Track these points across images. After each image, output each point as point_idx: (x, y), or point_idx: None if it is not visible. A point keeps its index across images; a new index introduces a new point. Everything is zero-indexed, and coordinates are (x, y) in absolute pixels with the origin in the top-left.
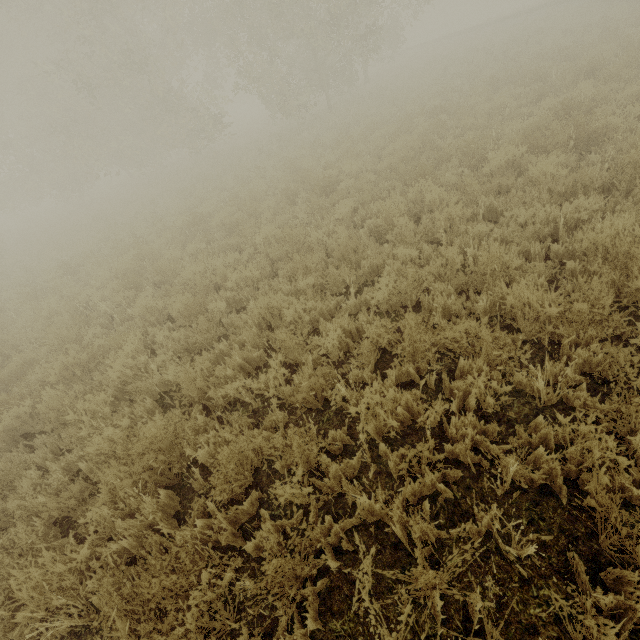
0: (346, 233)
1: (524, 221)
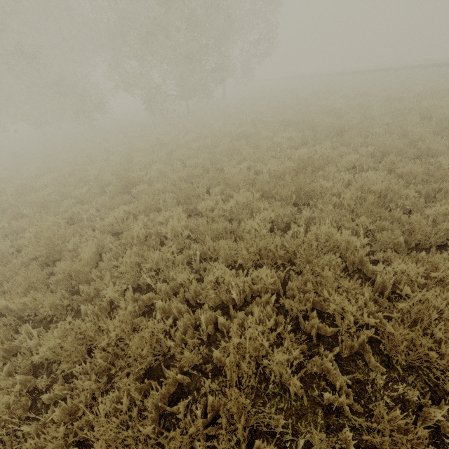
0: (93, 247)
1: (215, 279)
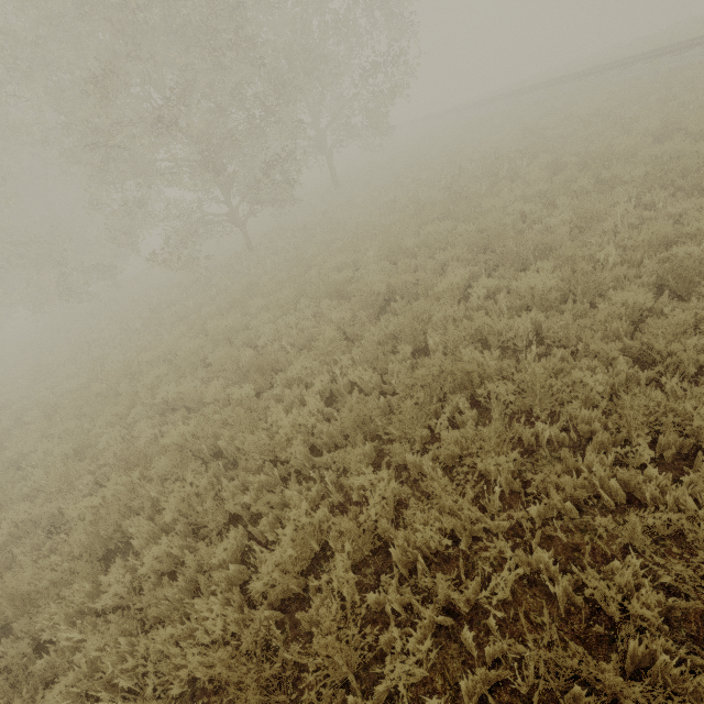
0: None
1: None
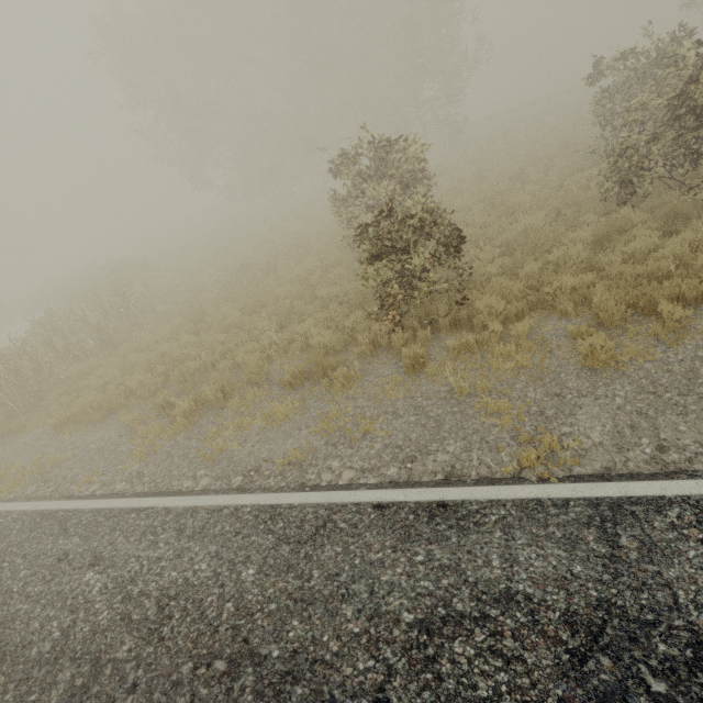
0: None
1: None
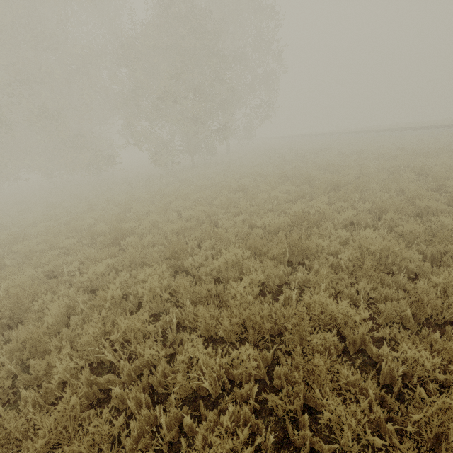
0: (62, 308)
1: (188, 358)
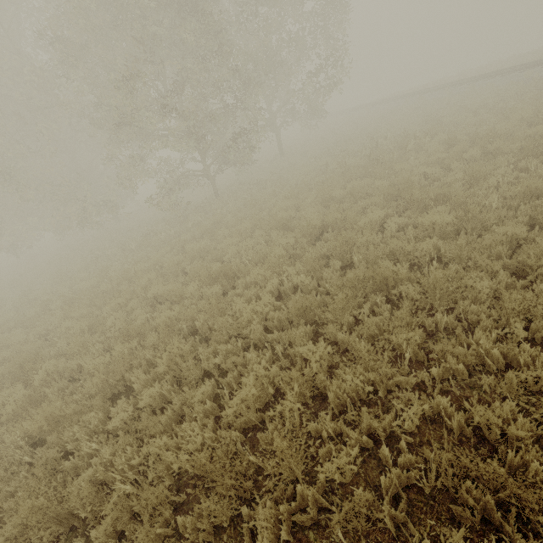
0: None
1: None
